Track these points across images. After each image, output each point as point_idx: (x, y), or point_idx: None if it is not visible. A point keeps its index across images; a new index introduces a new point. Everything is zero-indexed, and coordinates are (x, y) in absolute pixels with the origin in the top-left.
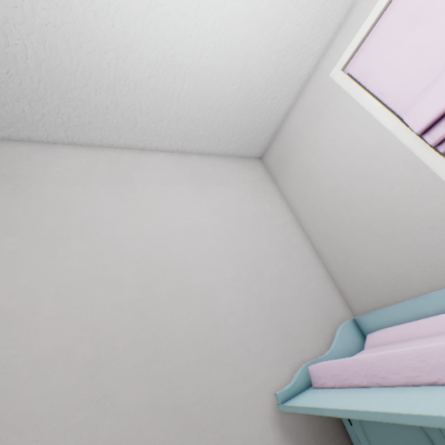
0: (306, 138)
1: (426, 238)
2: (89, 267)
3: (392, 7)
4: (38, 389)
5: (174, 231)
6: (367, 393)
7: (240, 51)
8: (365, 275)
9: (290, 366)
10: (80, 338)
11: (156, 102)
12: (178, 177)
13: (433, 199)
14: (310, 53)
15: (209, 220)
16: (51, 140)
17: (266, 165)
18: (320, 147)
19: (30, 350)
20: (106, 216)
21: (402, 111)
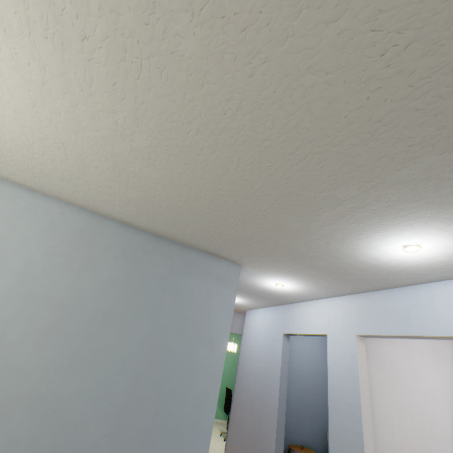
0: None
1: None
2: (402, 403)
3: None
4: None
5: (427, 391)
6: None
7: None
8: None
9: None
10: (405, 442)
11: None
12: (425, 348)
13: None
14: None
15: (440, 389)
16: None
17: None
18: None
19: (394, 439)
20: (403, 371)
21: None
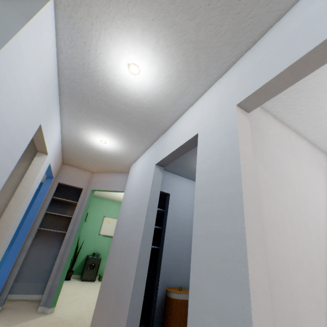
0: None
1: None
2: (296, 210)
3: None
4: (296, 278)
5: (320, 203)
6: None
7: None
8: None
9: None
10: (302, 256)
11: None
12: (314, 163)
13: None
14: None
15: None
16: (268, 109)
17: None
18: None
19: (289, 253)
20: (294, 177)
21: None
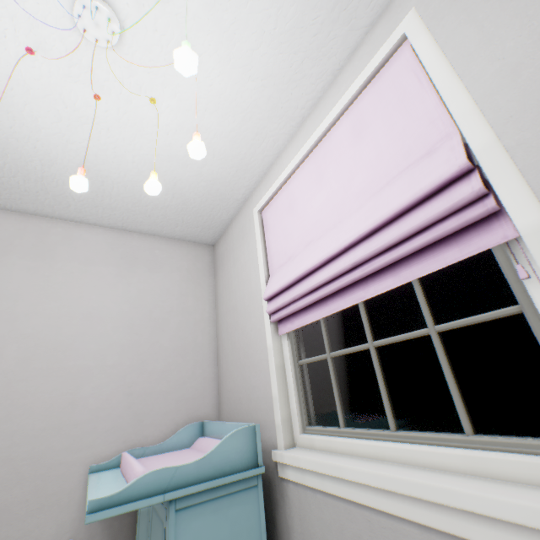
0: (235, 252)
1: (253, 379)
2: None
3: (287, 186)
4: None
5: (75, 313)
6: (115, 480)
7: (166, 175)
8: (229, 389)
9: (128, 447)
10: None
11: (88, 195)
12: (106, 257)
13: (262, 352)
14: (241, 185)
15: (118, 307)
16: None
17: (215, 254)
18: (237, 267)
19: None
20: (12, 290)
21: (271, 273)
